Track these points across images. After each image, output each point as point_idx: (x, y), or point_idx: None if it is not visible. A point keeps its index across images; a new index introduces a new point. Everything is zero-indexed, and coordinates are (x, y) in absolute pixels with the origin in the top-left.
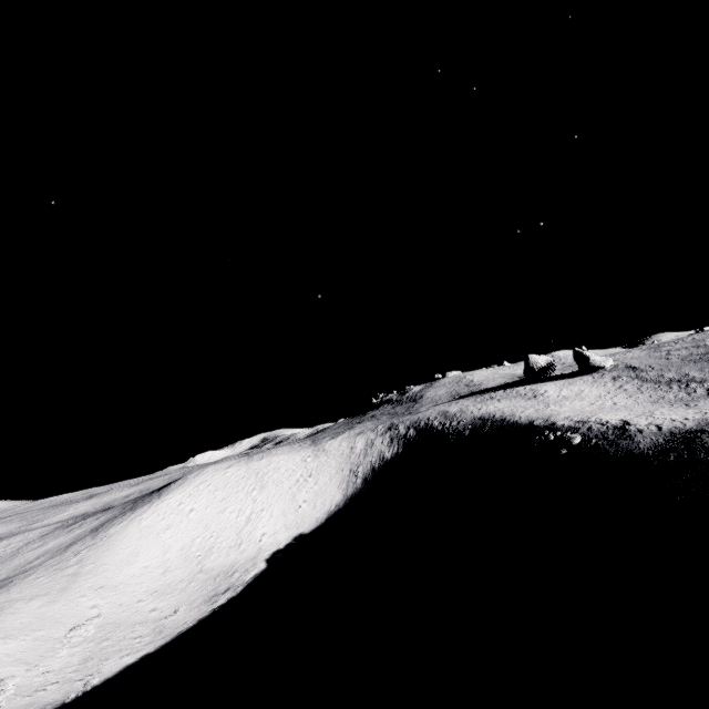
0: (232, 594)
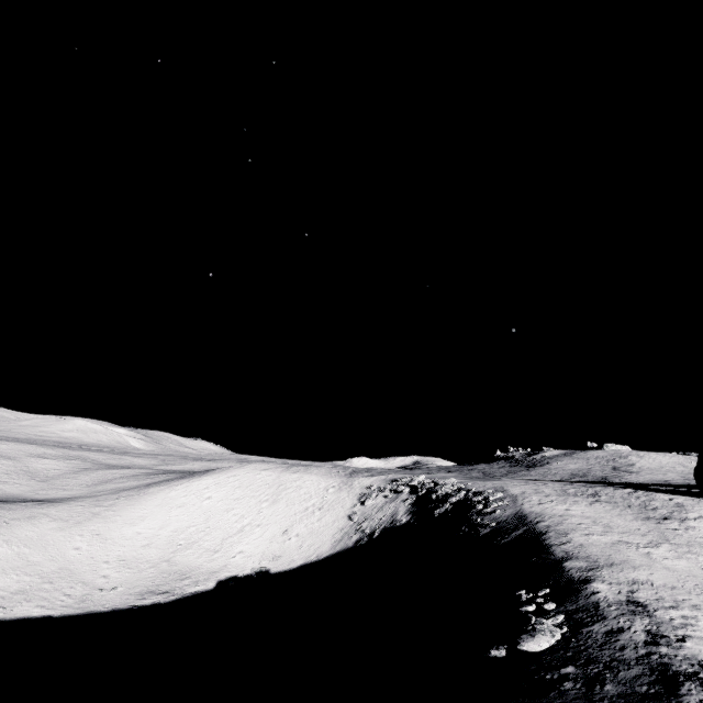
0: (162, 599)
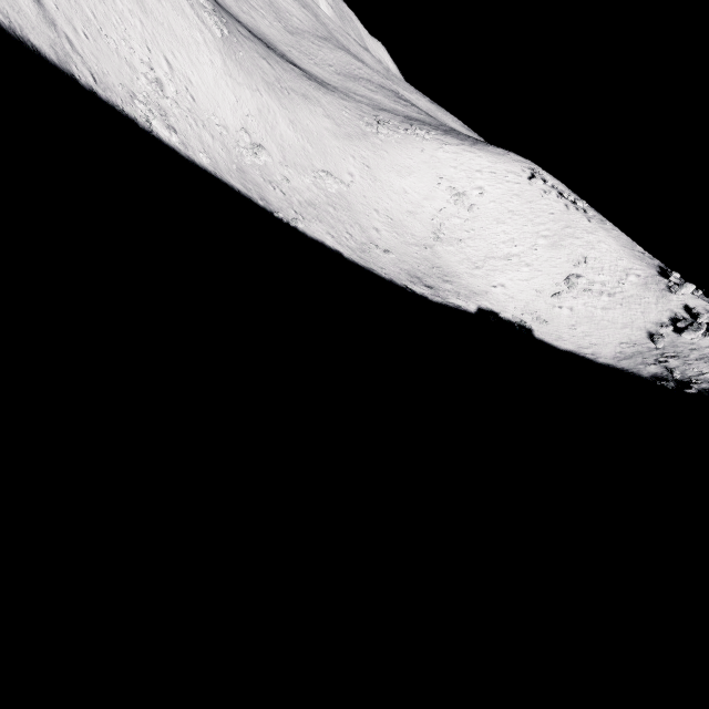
0: (429, 294)
